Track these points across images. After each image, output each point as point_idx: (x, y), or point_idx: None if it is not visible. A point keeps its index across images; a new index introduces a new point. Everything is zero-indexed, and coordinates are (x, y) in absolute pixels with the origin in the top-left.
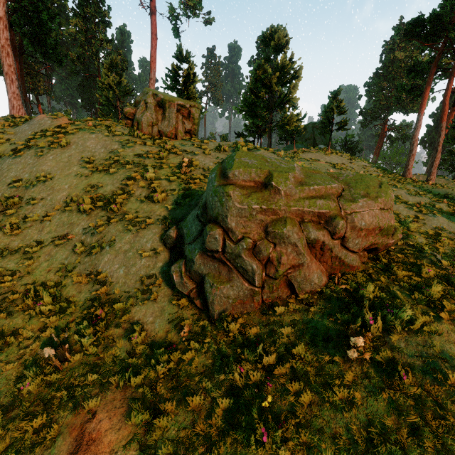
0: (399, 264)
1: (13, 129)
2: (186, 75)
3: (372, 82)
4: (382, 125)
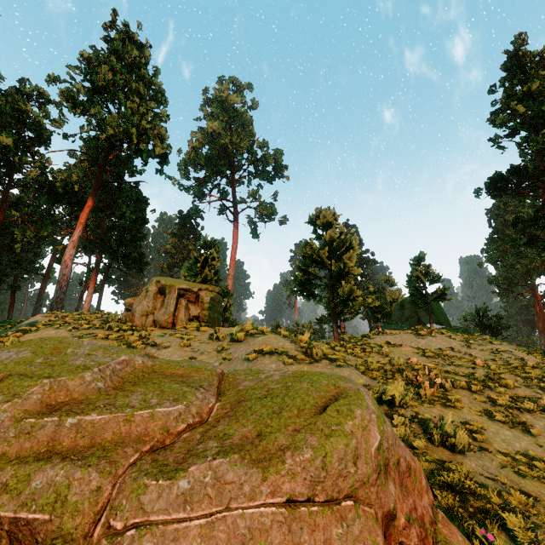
0: None
1: (5, 331)
2: (203, 260)
3: (489, 247)
4: (529, 292)
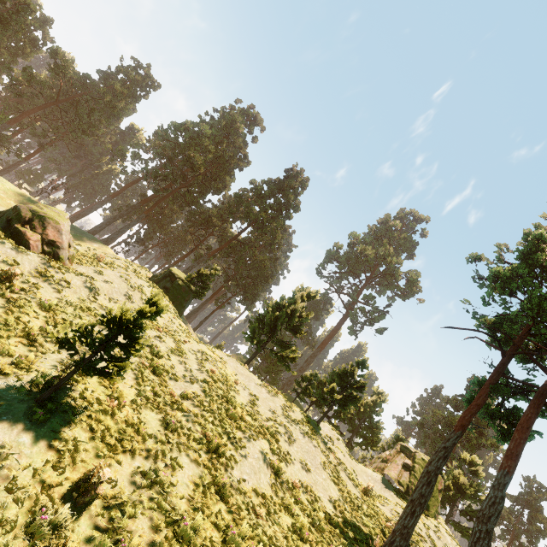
0: (0, 232)
1: None
2: (198, 271)
3: None
4: None
